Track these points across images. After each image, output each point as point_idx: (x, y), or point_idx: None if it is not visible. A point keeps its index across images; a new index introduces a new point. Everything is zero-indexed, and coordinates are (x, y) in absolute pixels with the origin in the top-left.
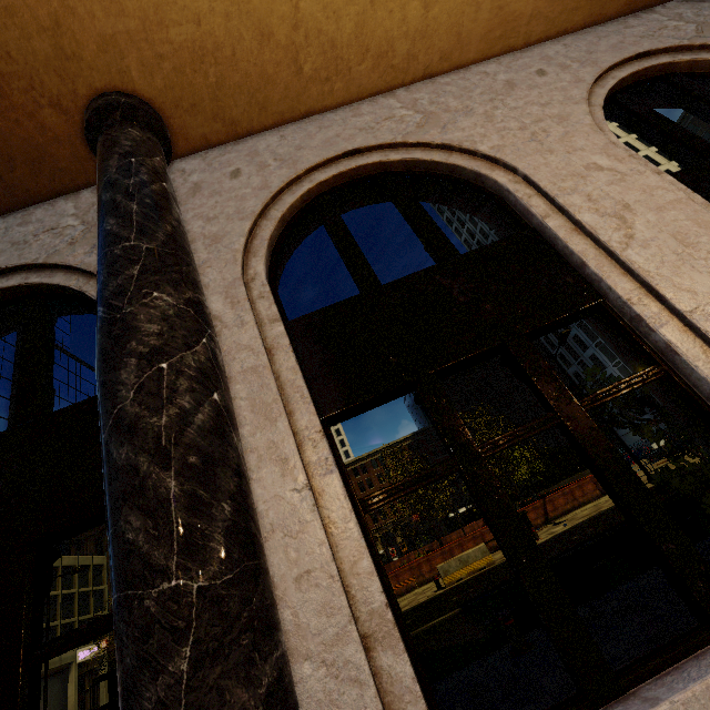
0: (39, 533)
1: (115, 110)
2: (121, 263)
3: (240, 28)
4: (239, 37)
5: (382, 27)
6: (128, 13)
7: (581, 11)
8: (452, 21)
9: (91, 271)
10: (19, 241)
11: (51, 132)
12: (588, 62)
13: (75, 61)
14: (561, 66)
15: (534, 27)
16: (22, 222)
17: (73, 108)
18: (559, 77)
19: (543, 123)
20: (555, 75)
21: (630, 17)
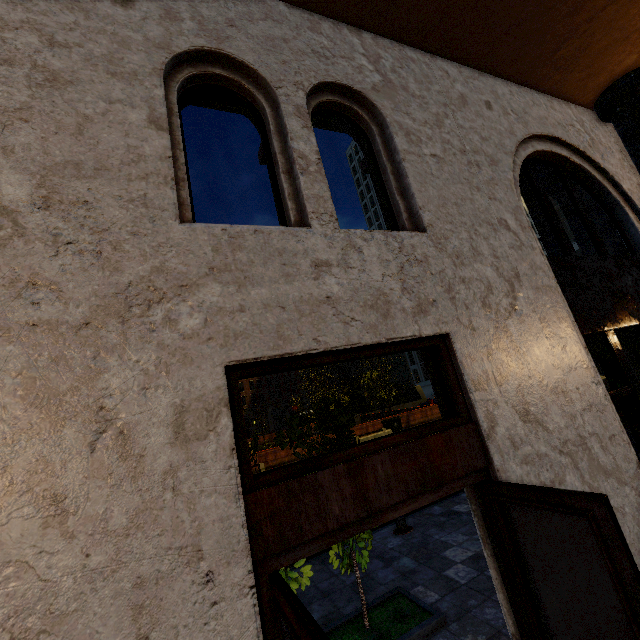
0: None
1: None
2: None
3: None
4: None
5: None
6: None
7: None
8: None
9: (612, 175)
10: (560, 123)
11: (617, 66)
12: None
13: None
14: None
15: None
16: (551, 106)
17: (639, 62)
18: None
19: None
20: None
21: None
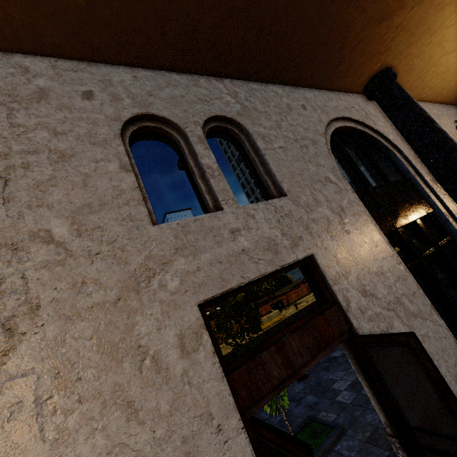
0: (420, 216)
1: (397, 77)
2: (455, 141)
3: (421, 66)
4: (419, 69)
5: (430, 82)
6: (419, 50)
7: (446, 99)
8: (436, 88)
9: (381, 133)
10: (346, 107)
11: (371, 71)
12: (449, 117)
13: (400, 55)
14: (445, 115)
15: (439, 98)
16: (339, 98)
17: (382, 67)
18: (447, 119)
19: (453, 133)
20: (445, 118)
21: (449, 106)
